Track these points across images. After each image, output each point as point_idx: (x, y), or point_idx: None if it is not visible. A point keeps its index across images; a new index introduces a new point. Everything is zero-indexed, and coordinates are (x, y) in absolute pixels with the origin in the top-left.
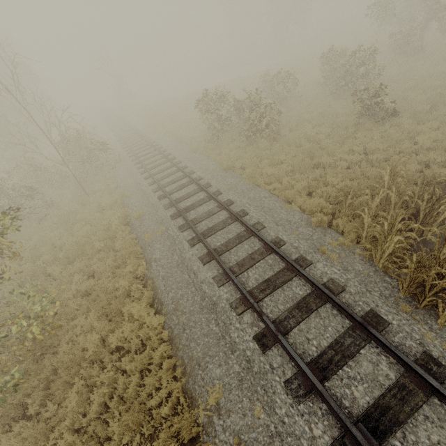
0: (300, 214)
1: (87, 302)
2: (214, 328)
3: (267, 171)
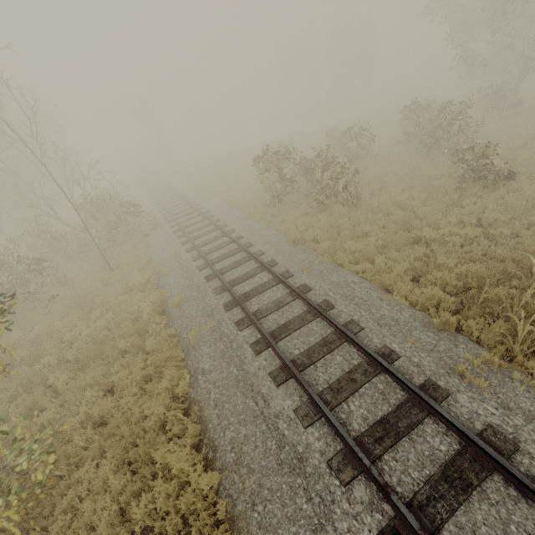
0: (410, 311)
1: (101, 437)
2: (304, 506)
3: (349, 246)
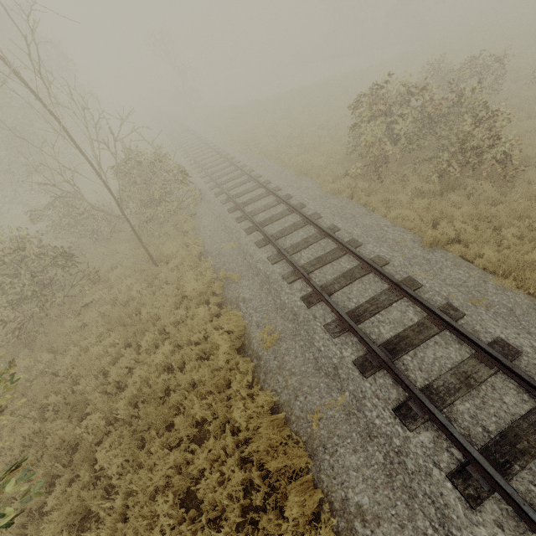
0: None
1: None
2: None
3: (535, 259)
